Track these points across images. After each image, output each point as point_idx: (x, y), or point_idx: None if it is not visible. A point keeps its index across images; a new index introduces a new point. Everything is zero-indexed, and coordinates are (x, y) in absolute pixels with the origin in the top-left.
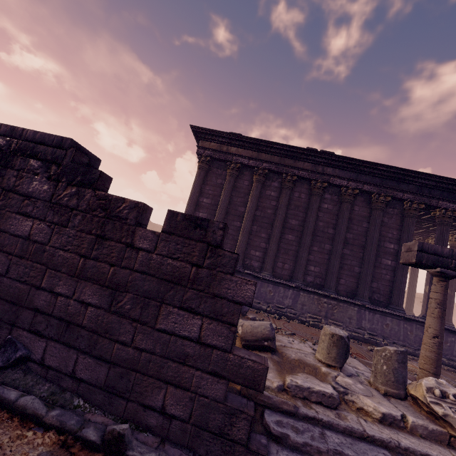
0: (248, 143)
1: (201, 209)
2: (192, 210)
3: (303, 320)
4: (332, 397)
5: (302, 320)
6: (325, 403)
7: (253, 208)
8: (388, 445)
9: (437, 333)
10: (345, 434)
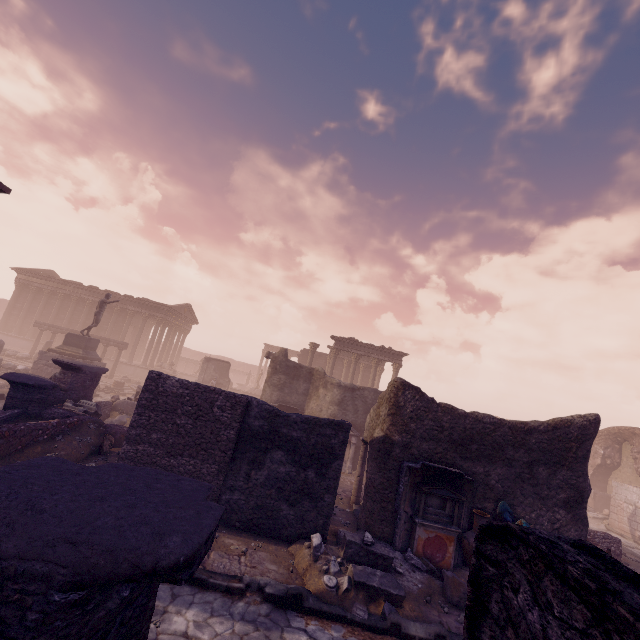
0: (41, 277)
1: (16, 310)
2: (10, 310)
3: None
4: None
5: None
6: None
7: (41, 309)
8: None
9: (33, 345)
10: None
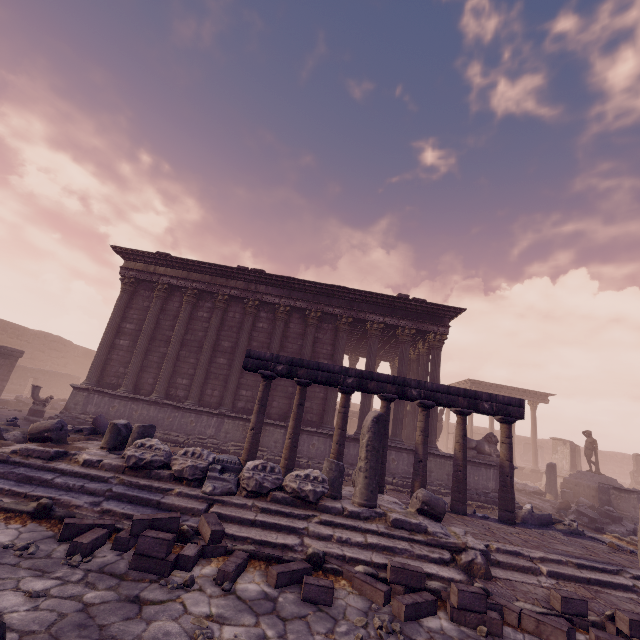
0: (176, 263)
1: (123, 336)
2: (111, 338)
3: (224, 450)
4: (49, 452)
5: (222, 450)
6: (43, 457)
7: (180, 331)
8: (65, 472)
9: (253, 426)
10: (36, 469)
